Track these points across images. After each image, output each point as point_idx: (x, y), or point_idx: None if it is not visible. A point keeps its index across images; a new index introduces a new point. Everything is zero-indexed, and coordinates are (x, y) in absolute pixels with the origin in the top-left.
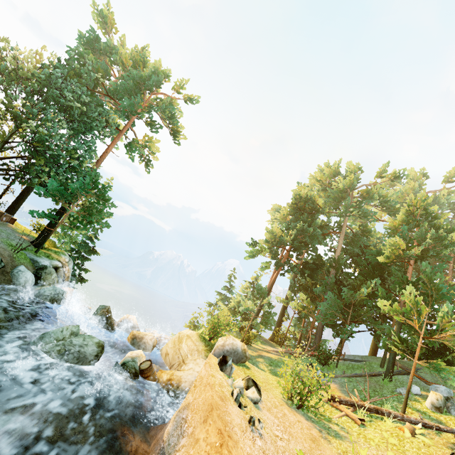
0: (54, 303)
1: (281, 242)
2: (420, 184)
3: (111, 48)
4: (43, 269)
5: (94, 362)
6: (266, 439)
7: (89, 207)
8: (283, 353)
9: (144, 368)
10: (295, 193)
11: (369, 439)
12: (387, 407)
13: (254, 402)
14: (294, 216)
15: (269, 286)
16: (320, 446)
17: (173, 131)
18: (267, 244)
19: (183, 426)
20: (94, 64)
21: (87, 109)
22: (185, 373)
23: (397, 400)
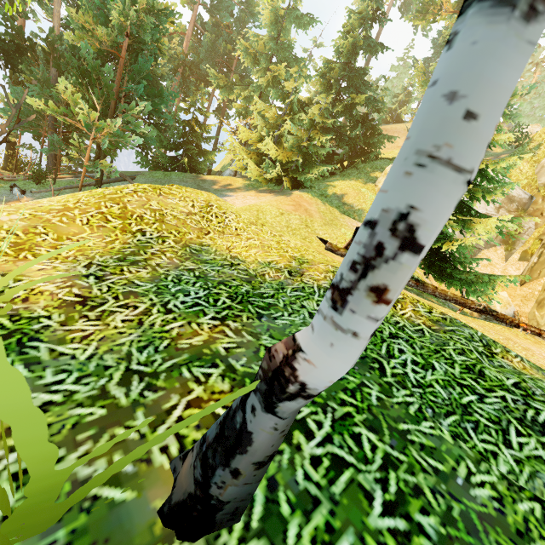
0: None
1: None
2: None
3: None
4: None
5: None
6: None
7: None
8: None
9: None
10: None
11: None
12: None
13: None
14: None
15: None
16: None
17: None
18: None
19: None
20: None
21: None
22: None
23: None
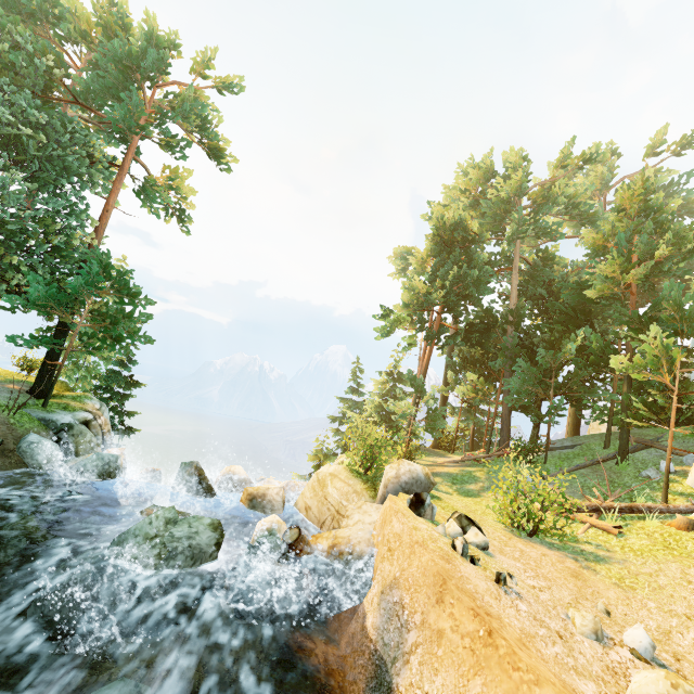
0: (106, 478)
1: (428, 303)
2: (610, 168)
3: (53, 7)
4: (68, 431)
5: (217, 554)
6: (527, 598)
7: (104, 312)
8: (463, 462)
9: (292, 541)
10: (436, 218)
11: (639, 551)
12: (640, 500)
13: (482, 547)
14: (439, 257)
15: (421, 373)
16: (588, 581)
17: (211, 150)
18: (407, 309)
19: (401, 615)
20: (33, 41)
21: (46, 136)
22: (352, 531)
23: (647, 487)
